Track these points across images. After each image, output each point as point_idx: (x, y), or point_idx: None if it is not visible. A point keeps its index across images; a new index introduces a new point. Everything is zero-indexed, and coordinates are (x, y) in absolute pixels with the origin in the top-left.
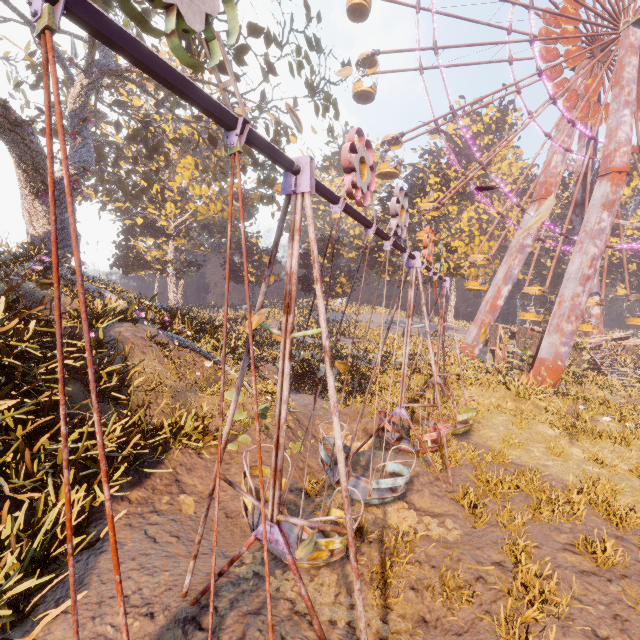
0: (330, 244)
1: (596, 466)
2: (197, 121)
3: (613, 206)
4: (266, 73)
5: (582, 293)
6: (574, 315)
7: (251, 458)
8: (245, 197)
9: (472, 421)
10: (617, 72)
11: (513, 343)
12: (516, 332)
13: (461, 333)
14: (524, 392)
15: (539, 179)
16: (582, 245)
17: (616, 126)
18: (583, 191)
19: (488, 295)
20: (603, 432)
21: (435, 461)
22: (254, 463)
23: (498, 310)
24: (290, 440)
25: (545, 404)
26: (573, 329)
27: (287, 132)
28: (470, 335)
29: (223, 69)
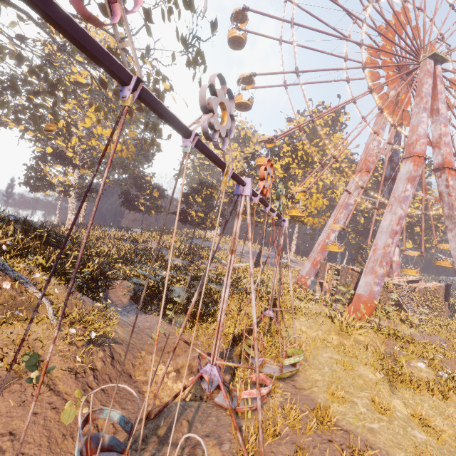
0: (205, 187)
1: (421, 429)
2: (89, 63)
3: (415, 180)
4: (149, 27)
5: (391, 244)
6: (385, 261)
7: (0, 428)
8: (143, 143)
9: (299, 364)
10: (418, 87)
11: (337, 278)
12: (339, 269)
13: (299, 265)
14: (346, 326)
15: (361, 157)
16: (392, 207)
17: (417, 124)
18: (391, 170)
19: (320, 239)
20: (421, 382)
21: (249, 434)
22: (0, 437)
23: (327, 251)
24: (84, 389)
25: (363, 338)
26: (384, 272)
27: (165, 82)
28: (305, 269)
29: (106, 11)
